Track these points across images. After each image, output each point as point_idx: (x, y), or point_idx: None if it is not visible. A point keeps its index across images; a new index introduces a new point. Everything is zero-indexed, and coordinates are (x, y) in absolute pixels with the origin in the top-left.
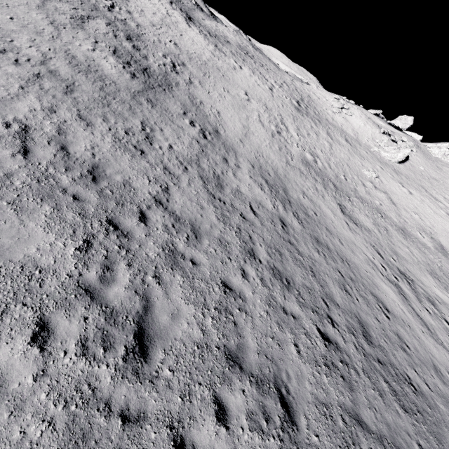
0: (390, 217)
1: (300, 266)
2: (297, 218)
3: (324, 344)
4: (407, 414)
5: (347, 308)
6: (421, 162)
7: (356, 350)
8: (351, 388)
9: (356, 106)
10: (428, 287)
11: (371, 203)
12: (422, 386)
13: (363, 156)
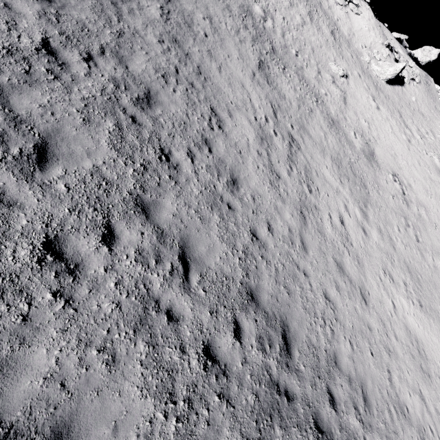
0: (328, 107)
1: (102, 17)
2: (164, 13)
3: (37, 48)
4: (115, 152)
5: (142, 79)
6: (418, 95)
7: (98, 89)
8: (31, 84)
9: (379, 23)
10: (315, 162)
11: (313, 87)
12: (186, 169)
13: (344, 56)
